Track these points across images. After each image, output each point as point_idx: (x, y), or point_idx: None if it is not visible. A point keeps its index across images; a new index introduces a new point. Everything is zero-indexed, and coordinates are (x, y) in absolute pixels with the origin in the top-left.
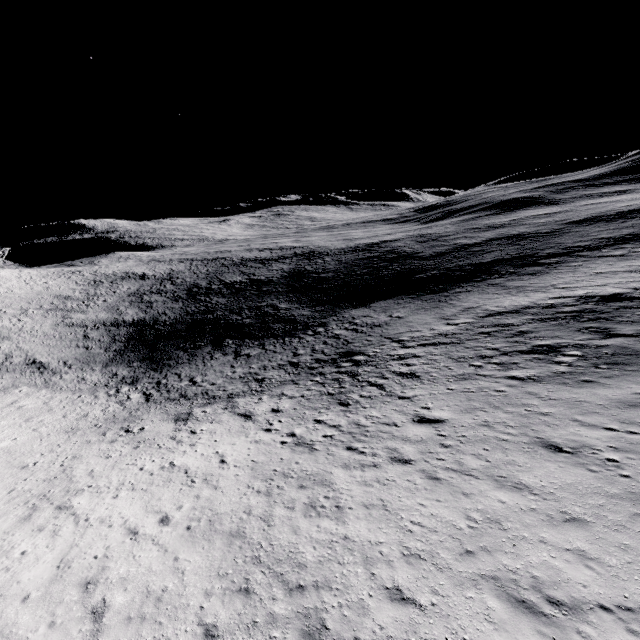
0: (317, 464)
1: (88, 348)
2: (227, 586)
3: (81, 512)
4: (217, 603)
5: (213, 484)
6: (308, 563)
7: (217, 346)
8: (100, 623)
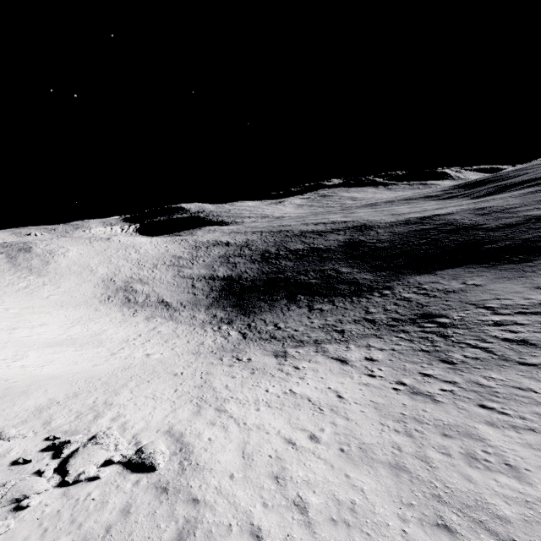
0: (451, 416)
1: (195, 294)
2: (420, 517)
3: (237, 416)
4: (419, 531)
5: (342, 415)
6: (509, 518)
7: (291, 300)
8: (307, 516)
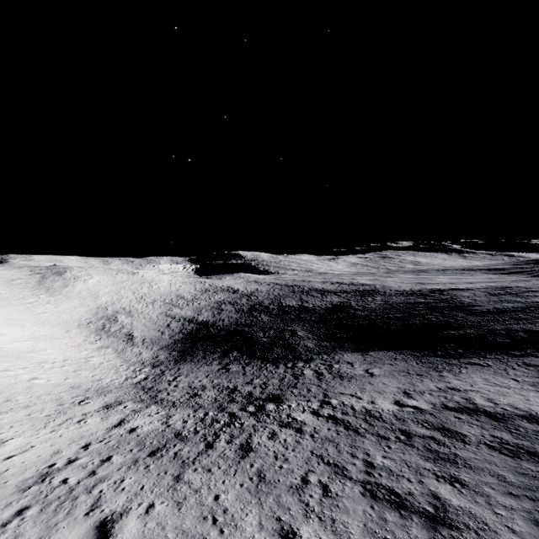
0: None
1: (163, 333)
2: None
3: None
4: None
5: None
6: None
7: (223, 355)
8: None
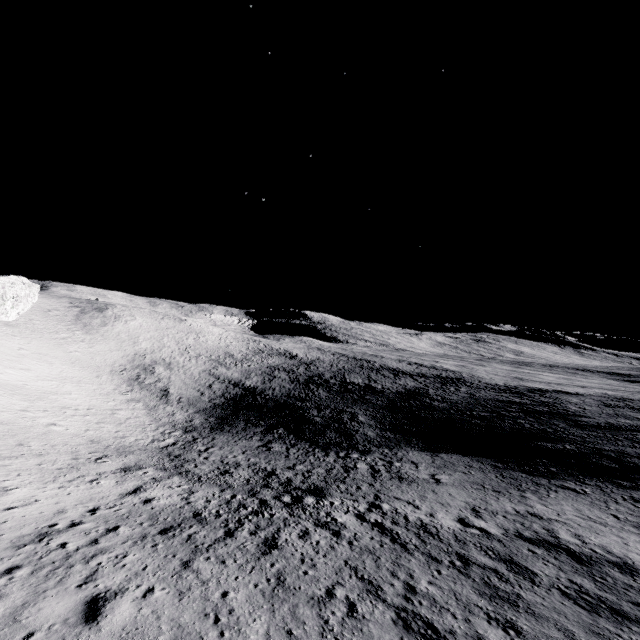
0: None
1: (202, 394)
2: None
3: None
4: None
5: None
6: None
7: (267, 430)
8: None
